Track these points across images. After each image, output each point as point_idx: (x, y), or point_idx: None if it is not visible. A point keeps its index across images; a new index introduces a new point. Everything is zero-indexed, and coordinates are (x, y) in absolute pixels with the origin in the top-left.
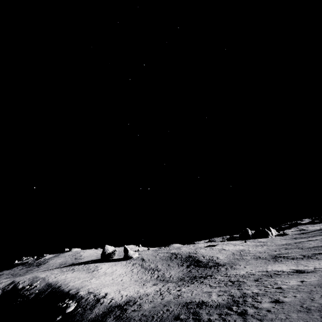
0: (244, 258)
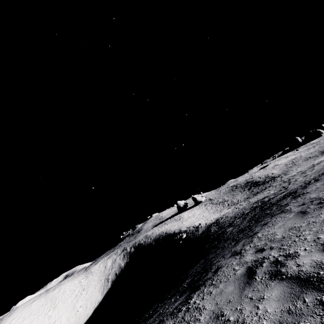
0: (296, 164)
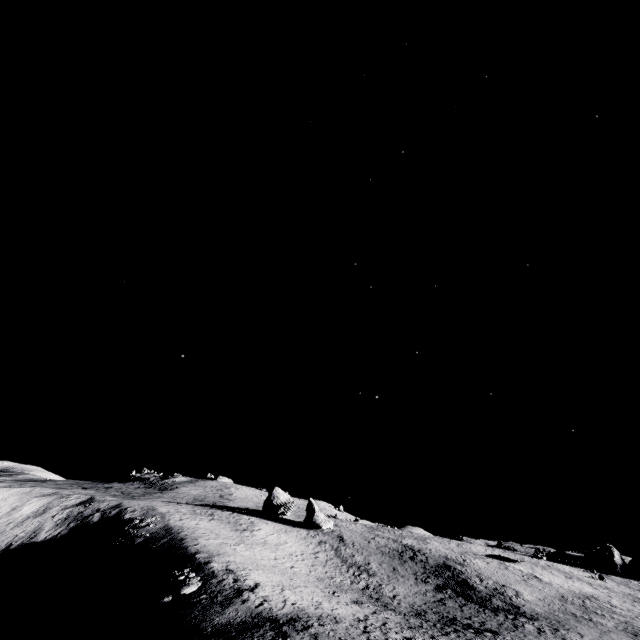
0: (594, 621)
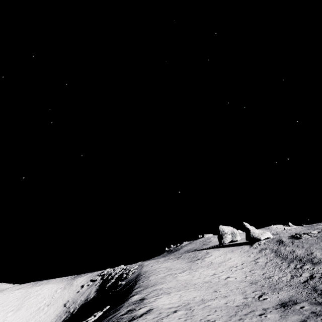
0: None
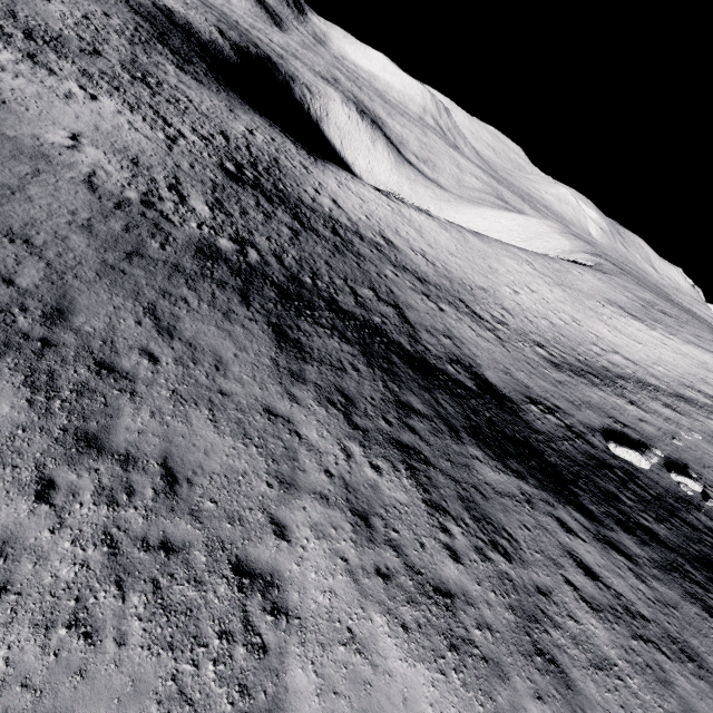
0: None
